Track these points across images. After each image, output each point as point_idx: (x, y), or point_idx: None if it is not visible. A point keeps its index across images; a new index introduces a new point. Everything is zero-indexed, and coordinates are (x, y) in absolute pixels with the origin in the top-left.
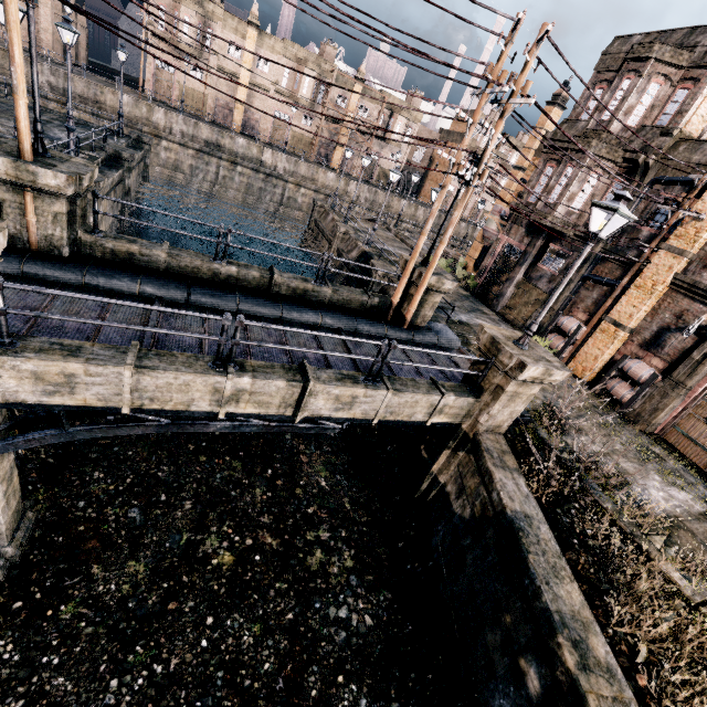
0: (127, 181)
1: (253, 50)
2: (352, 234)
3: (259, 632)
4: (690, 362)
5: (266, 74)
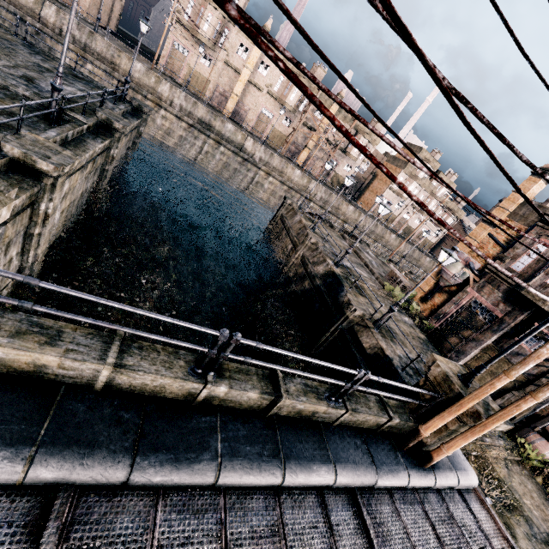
0: (113, 150)
1: (258, 55)
2: (321, 246)
3: None
4: None
5: (264, 77)
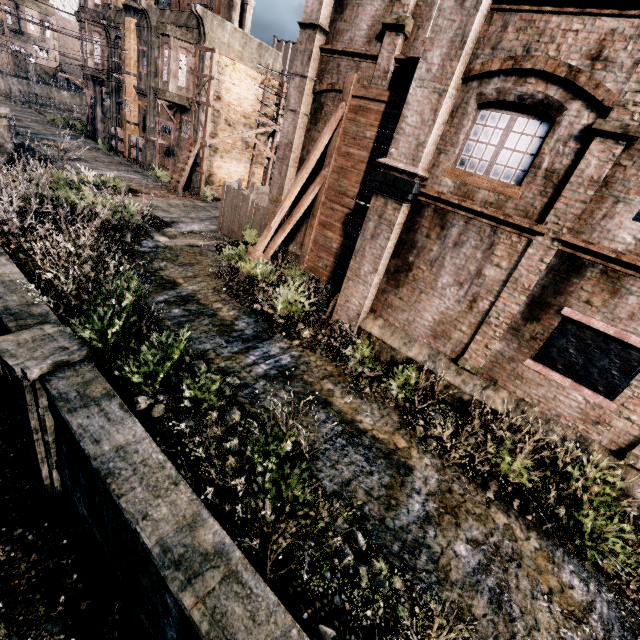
0: None
1: None
2: None
3: None
4: (147, 128)
5: None
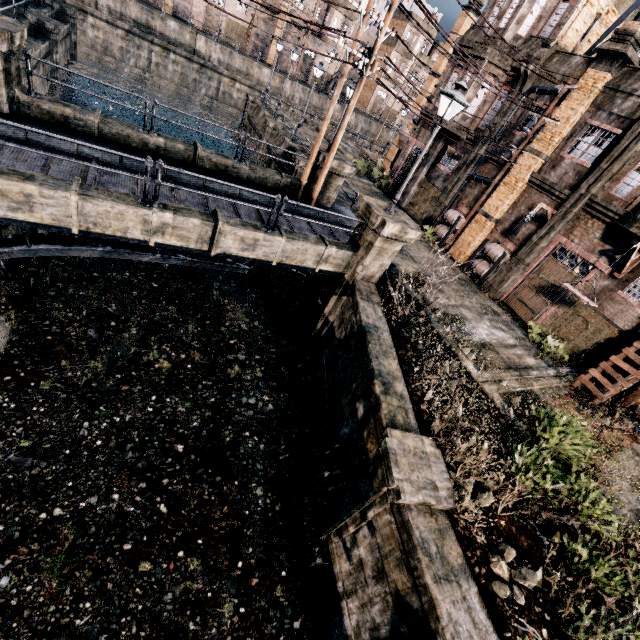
0: (55, 56)
1: None
2: (281, 130)
3: (190, 406)
4: (530, 244)
5: None
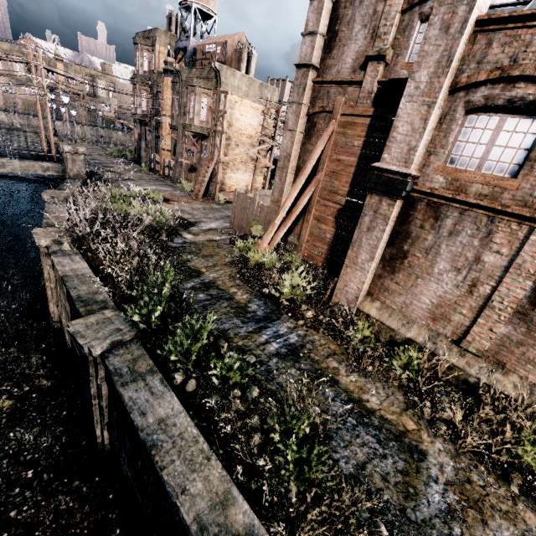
0: None
1: None
2: None
3: None
4: (177, 153)
5: None
